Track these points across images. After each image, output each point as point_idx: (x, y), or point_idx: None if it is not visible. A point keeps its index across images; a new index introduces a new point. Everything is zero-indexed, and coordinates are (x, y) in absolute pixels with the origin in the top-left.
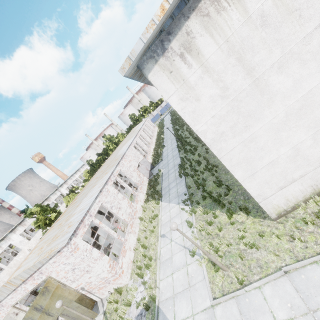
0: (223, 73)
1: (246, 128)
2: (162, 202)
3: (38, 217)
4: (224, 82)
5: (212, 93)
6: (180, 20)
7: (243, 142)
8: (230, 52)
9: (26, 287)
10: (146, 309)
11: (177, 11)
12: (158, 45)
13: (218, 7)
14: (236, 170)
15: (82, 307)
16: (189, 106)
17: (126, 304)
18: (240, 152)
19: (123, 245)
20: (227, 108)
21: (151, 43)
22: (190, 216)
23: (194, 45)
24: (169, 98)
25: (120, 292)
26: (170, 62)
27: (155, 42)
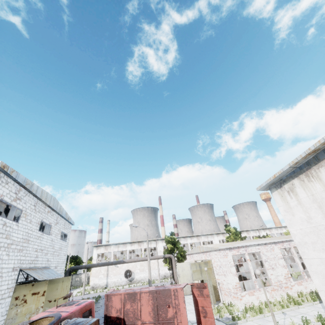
0: (309, 209)
1: (323, 250)
2: (319, 303)
3: (230, 236)
4: (309, 214)
5: (301, 216)
6: (290, 178)
7: (320, 259)
8: (314, 201)
9: (202, 256)
10: (232, 318)
11: (289, 175)
12: (279, 184)
13: (308, 179)
14: (314, 277)
15: (212, 289)
16: (288, 216)
17: (227, 309)
18: (318, 264)
19: (254, 289)
20: (310, 229)
21: (275, 182)
22: (316, 322)
23: (295, 190)
24: (279, 207)
25: (231, 306)
26: (282, 192)
27: (278, 182)
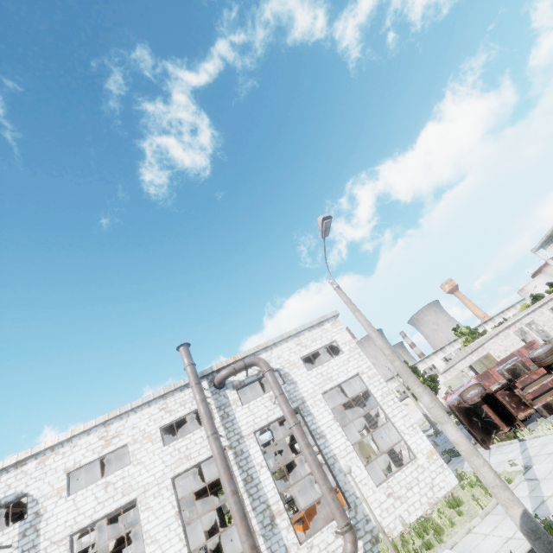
0: None
1: None
2: None
3: (467, 338)
4: None
5: None
6: None
7: None
8: None
9: (472, 357)
10: None
11: None
12: (549, 240)
13: None
14: None
15: None
16: None
17: None
18: None
19: None
20: None
21: (545, 240)
22: None
23: None
24: None
25: None
26: None
27: (548, 240)
